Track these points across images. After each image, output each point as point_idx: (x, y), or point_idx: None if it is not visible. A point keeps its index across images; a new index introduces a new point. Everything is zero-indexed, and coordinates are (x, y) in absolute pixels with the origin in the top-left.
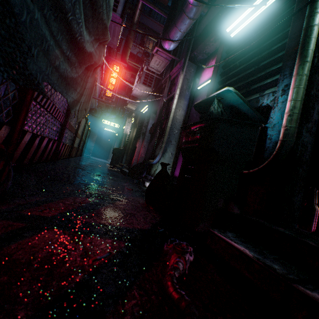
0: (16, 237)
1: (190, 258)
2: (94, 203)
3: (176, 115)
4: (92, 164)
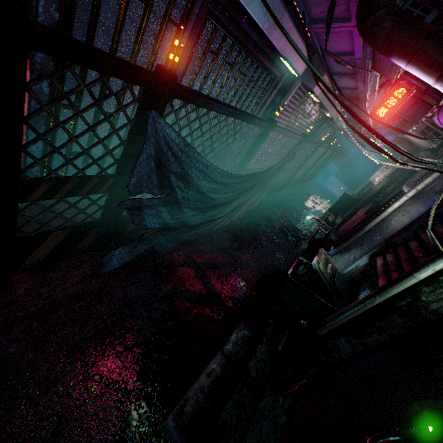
0: (182, 265)
1: (215, 316)
2: (223, 264)
3: (392, 220)
4: (296, 207)
